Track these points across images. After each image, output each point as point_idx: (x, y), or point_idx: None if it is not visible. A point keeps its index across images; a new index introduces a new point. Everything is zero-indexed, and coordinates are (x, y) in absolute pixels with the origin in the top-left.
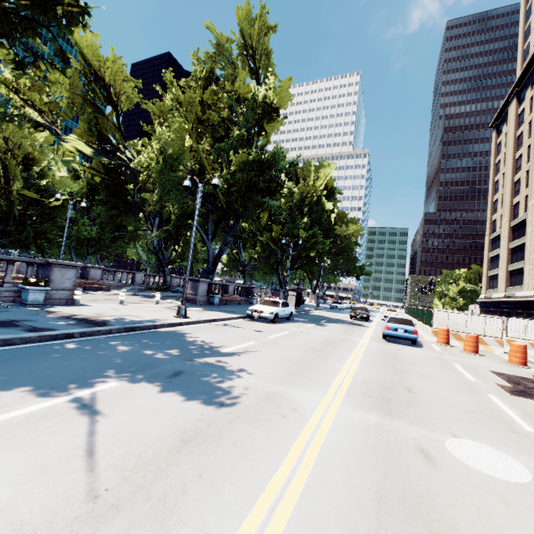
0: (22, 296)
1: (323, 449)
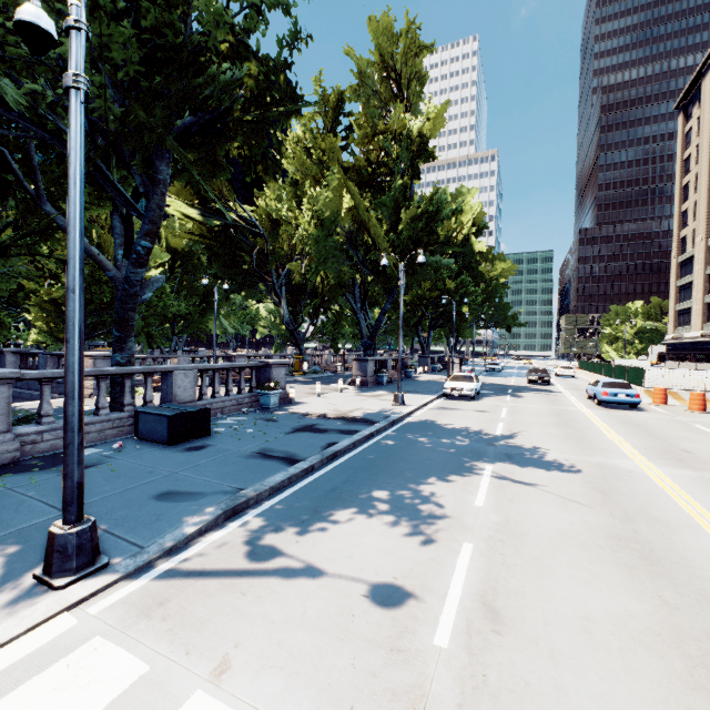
0: (260, 401)
1: (684, 491)
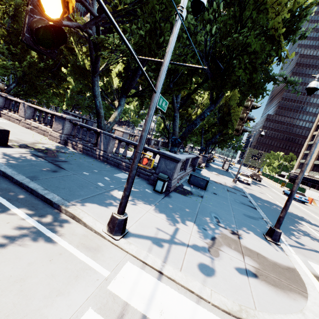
0: (195, 171)
1: None
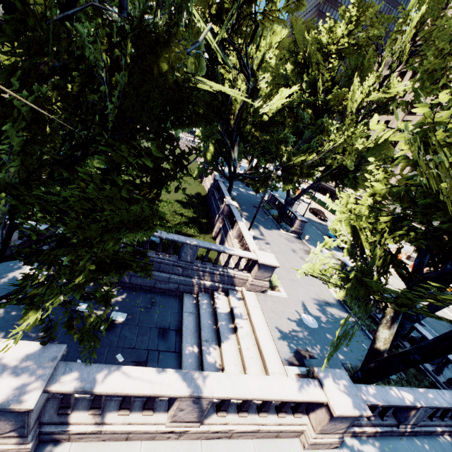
0: None
1: None
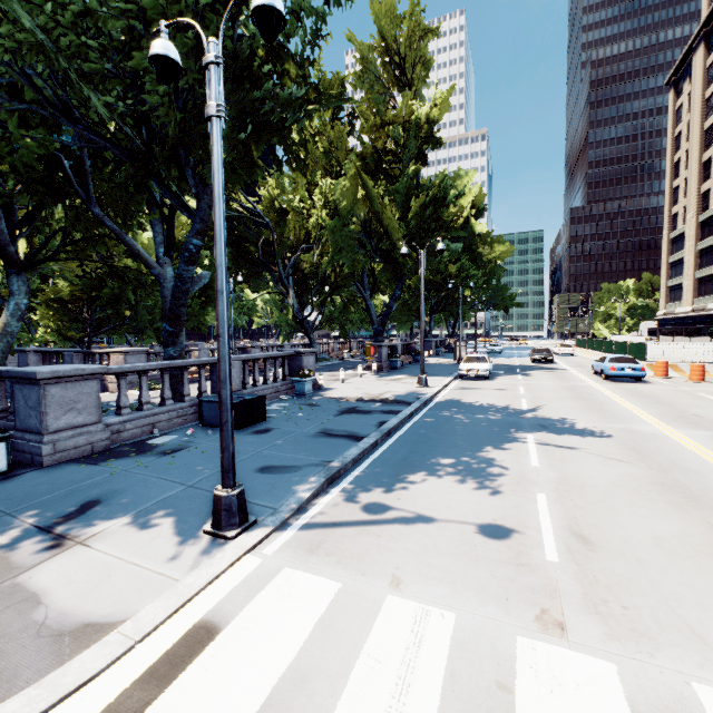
0: (295, 388)
1: (704, 447)
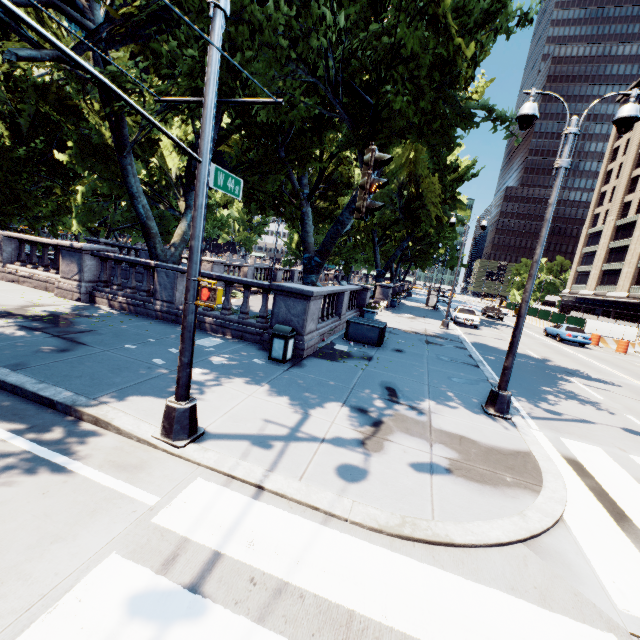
0: (365, 316)
1: None
